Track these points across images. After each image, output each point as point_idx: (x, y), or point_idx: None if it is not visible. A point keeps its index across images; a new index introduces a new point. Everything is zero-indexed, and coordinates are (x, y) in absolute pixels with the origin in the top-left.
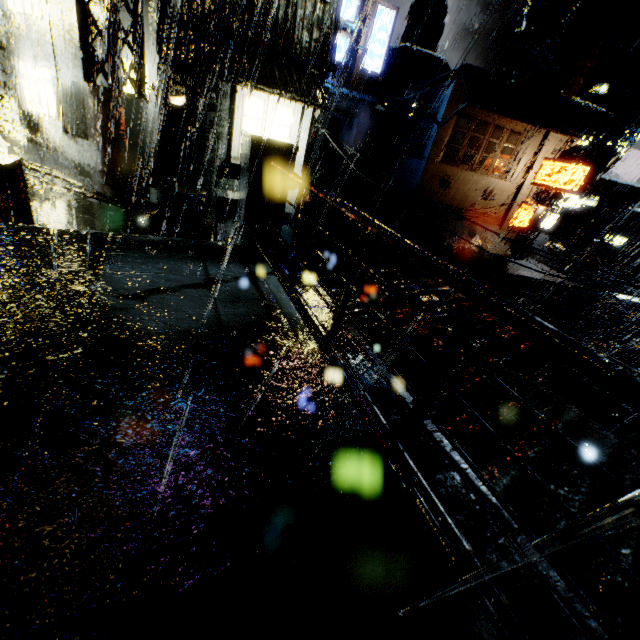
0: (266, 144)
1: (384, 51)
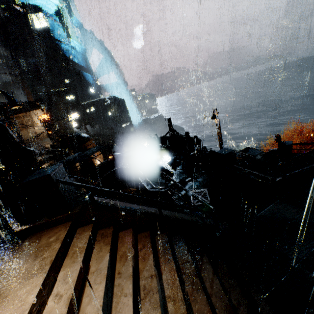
0: None
1: None
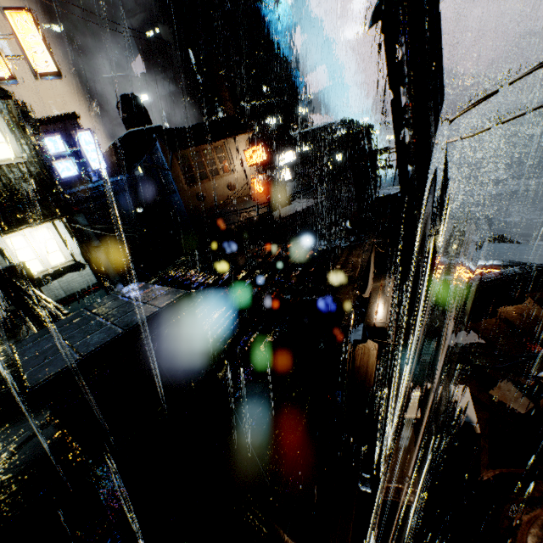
0: (2, 272)
1: (100, 154)
